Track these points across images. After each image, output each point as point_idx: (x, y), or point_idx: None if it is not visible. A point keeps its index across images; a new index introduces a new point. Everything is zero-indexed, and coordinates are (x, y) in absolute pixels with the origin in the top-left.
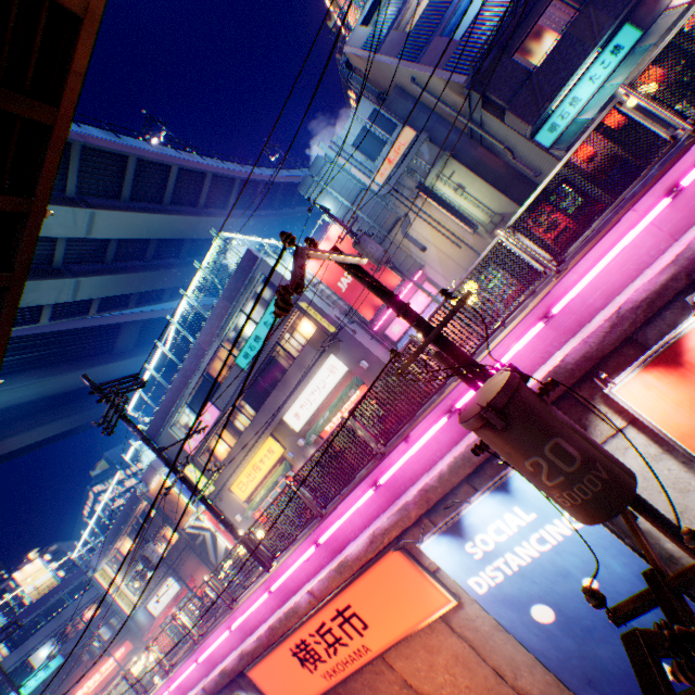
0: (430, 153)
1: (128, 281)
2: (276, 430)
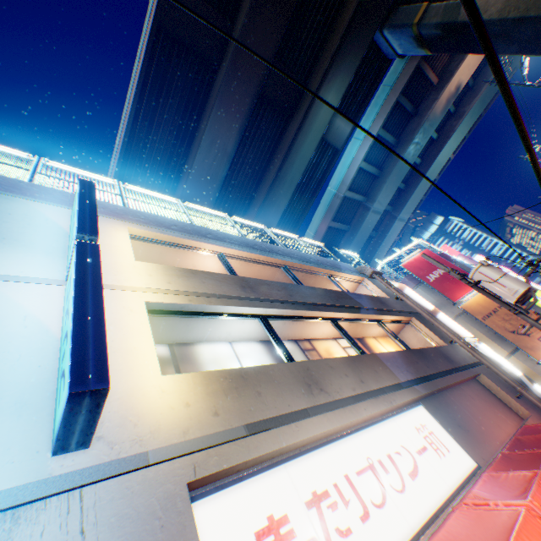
0: None
1: (359, 242)
2: None
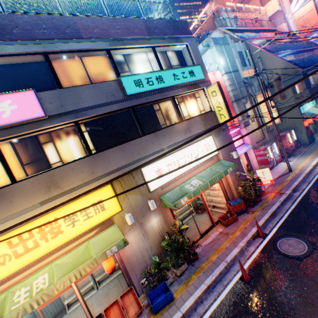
0: (257, 86)
1: None
2: (120, 180)
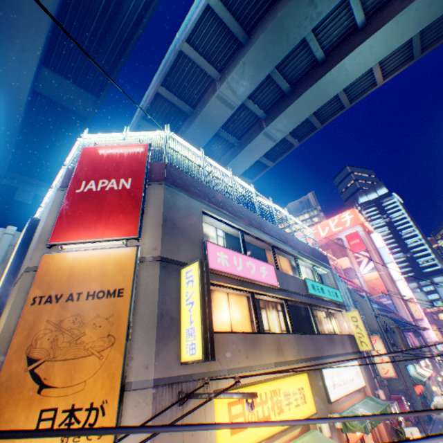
0: None
1: (200, 138)
2: (308, 372)
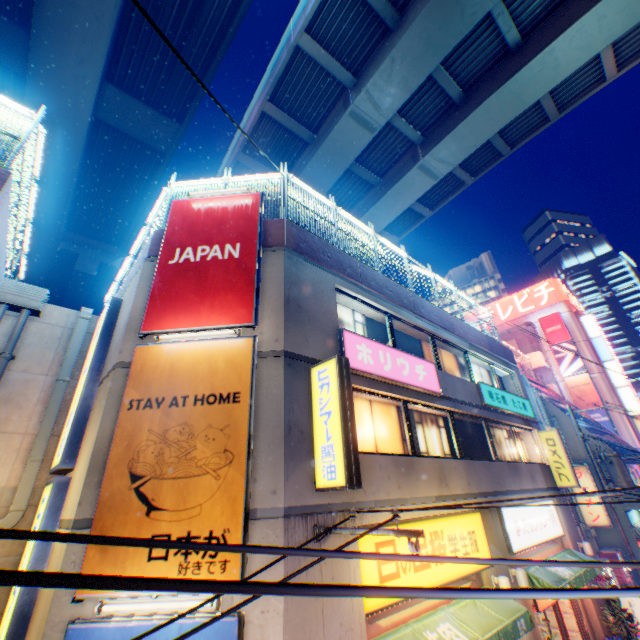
0: None
1: (324, 178)
2: (482, 512)
